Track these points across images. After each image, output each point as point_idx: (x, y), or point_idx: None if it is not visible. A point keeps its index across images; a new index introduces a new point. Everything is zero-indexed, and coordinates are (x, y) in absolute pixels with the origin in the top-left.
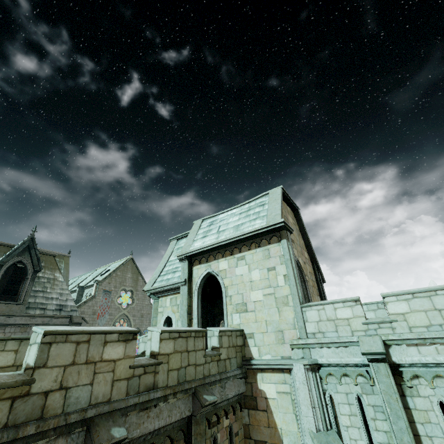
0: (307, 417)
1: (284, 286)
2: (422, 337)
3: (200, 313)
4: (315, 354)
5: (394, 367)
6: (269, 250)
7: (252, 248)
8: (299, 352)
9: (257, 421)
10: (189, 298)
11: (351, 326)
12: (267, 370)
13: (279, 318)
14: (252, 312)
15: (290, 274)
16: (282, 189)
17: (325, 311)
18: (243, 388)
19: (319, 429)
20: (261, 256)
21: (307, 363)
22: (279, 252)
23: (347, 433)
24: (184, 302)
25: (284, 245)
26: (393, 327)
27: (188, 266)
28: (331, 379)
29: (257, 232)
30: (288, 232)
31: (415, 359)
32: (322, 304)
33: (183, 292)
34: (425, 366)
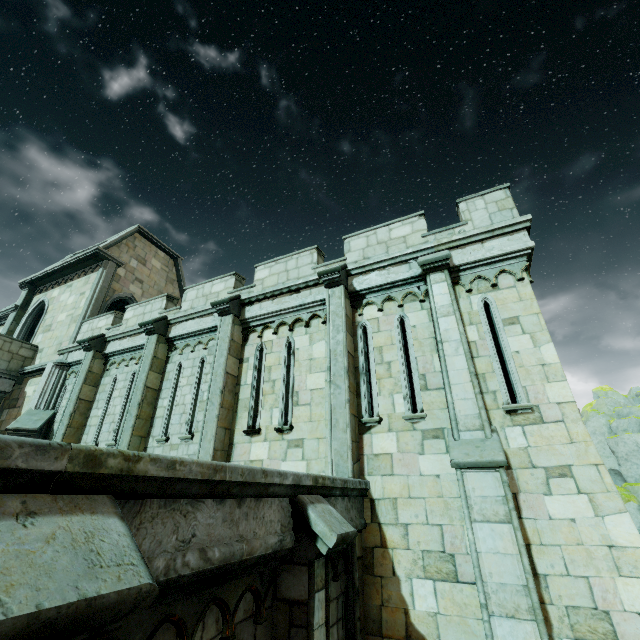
0: (35, 399)
1: (82, 307)
2: (124, 332)
3: (22, 339)
4: (70, 356)
5: (107, 358)
6: (90, 278)
7: (81, 276)
8: (62, 357)
9: (11, 416)
10: (14, 324)
11: (100, 332)
12: (37, 375)
13: (65, 333)
14: (52, 331)
15: (90, 296)
16: (138, 228)
17: (93, 323)
18: (6, 388)
19: (40, 408)
20: (83, 283)
21: (56, 361)
22: (94, 279)
23: (60, 411)
24: (7, 326)
25: (99, 272)
26: (119, 329)
27: (27, 294)
28: (73, 375)
29: (79, 258)
30: (114, 264)
31: (115, 348)
32: (95, 318)
33: (11, 318)
34: (121, 354)
